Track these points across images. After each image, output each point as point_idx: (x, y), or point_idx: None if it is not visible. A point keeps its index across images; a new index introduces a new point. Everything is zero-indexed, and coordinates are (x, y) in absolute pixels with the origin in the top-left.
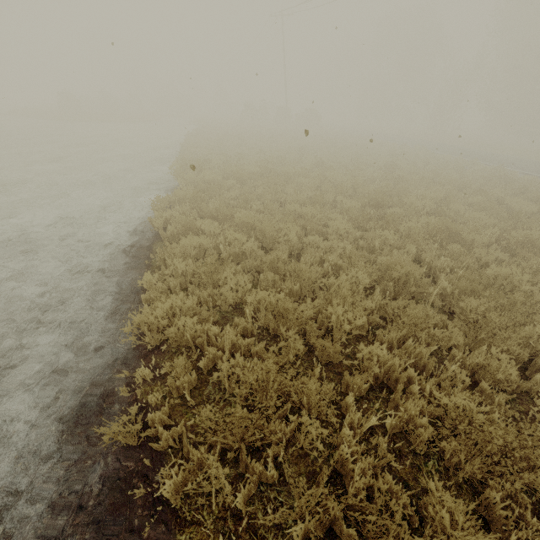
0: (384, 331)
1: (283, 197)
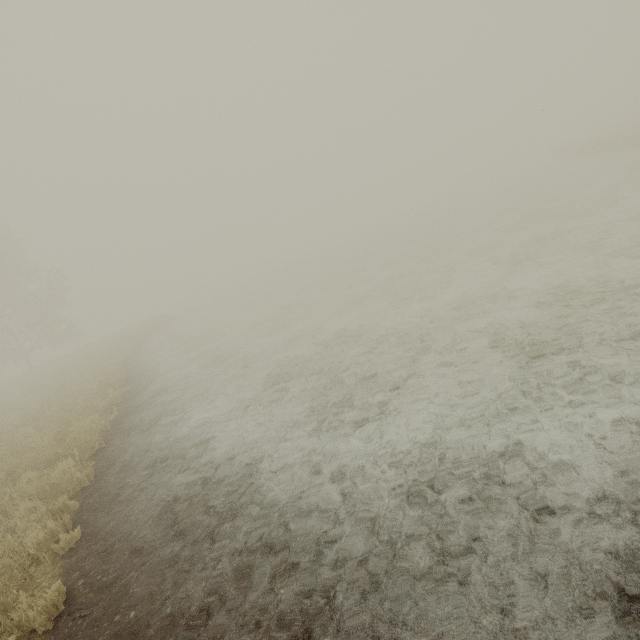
0: None
1: None
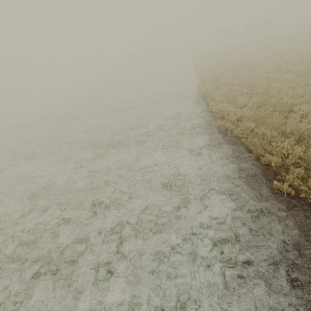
0: (307, 105)
1: (255, 73)
